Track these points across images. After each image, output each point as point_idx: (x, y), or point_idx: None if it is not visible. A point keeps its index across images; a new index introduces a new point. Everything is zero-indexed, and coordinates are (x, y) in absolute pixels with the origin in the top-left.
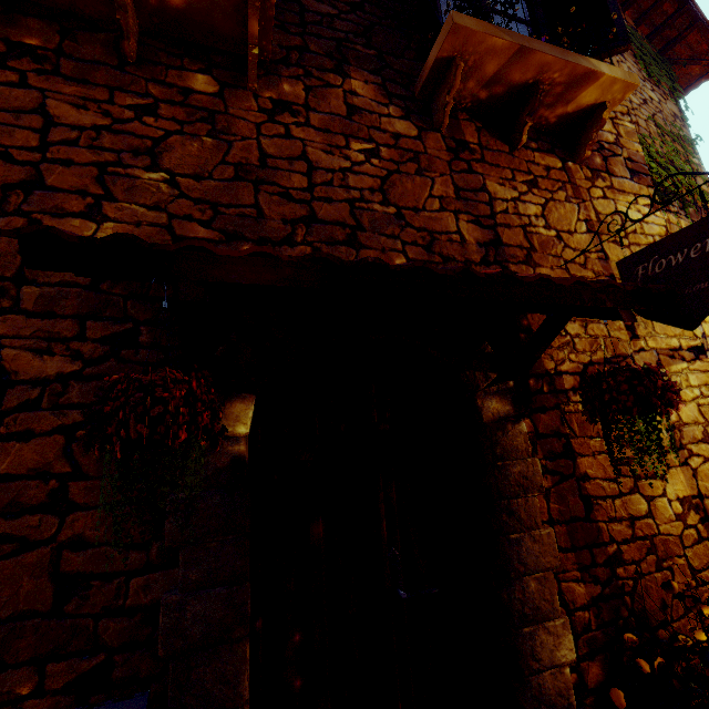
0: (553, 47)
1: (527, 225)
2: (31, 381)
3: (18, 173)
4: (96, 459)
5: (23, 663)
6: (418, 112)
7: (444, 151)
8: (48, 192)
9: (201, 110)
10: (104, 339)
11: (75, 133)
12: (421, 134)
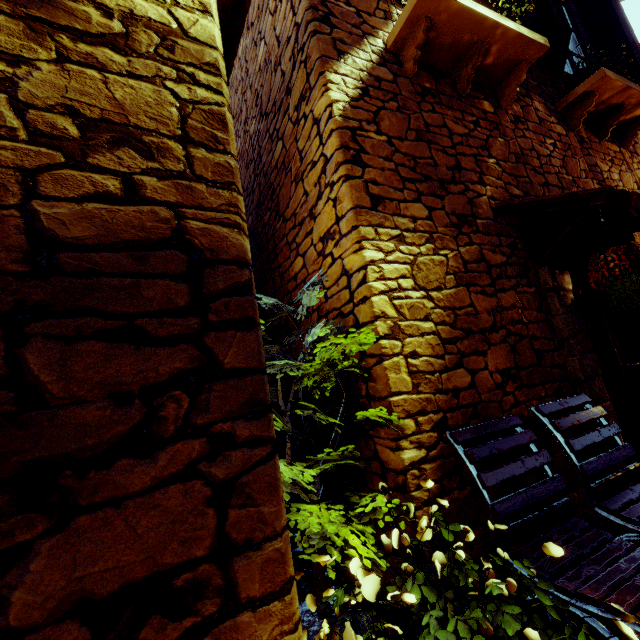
0: (636, 85)
1: (617, 185)
2: (495, 265)
3: (451, 161)
4: (526, 301)
5: (538, 384)
6: (561, 120)
7: (577, 143)
8: (464, 171)
9: (492, 122)
10: (507, 246)
11: (460, 138)
12: (566, 133)
